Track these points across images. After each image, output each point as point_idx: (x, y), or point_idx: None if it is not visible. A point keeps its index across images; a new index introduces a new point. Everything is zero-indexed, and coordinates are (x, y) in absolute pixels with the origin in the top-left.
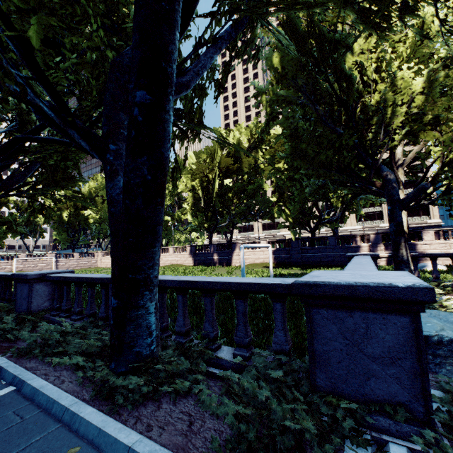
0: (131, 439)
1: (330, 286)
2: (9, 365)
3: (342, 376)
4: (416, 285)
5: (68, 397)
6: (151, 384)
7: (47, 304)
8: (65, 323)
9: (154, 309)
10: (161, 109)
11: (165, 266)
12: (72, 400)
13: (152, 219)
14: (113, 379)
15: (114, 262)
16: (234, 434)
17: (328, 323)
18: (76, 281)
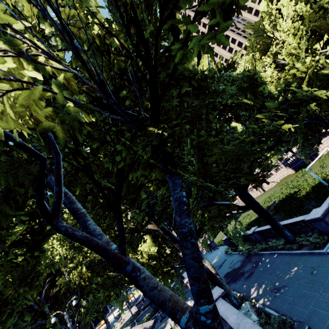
0: (299, 251)
1: (309, 220)
2: (271, 252)
3: (324, 231)
4: (317, 217)
5: (286, 251)
6: (298, 244)
7: (260, 237)
8: (272, 240)
9: (287, 232)
10: (259, 207)
11: (279, 183)
12: (287, 251)
13: (272, 219)
14: (291, 246)
15: (272, 227)
16: (311, 245)
17: (315, 224)
18: (264, 230)
